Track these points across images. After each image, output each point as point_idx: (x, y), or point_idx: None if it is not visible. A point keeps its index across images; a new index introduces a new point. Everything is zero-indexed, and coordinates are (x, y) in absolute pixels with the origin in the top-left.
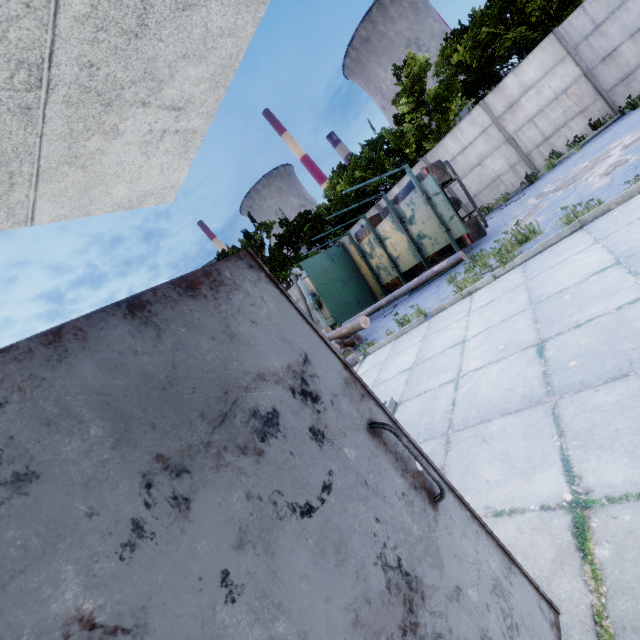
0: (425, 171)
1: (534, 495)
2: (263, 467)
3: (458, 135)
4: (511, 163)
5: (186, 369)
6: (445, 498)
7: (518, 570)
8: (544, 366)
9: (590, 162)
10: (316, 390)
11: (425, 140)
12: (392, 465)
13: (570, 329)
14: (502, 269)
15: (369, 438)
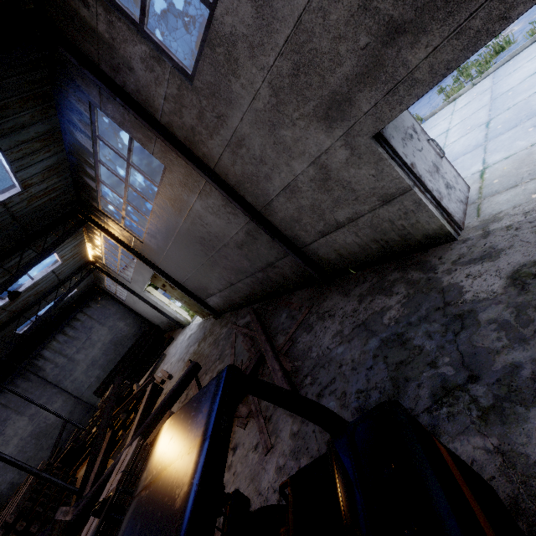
0: None
1: (470, 173)
2: (413, 143)
3: None
4: None
5: (399, 125)
6: (444, 159)
7: (460, 177)
8: (487, 131)
9: None
10: (416, 131)
11: None
12: (432, 149)
13: (504, 111)
14: (479, 78)
15: (427, 143)
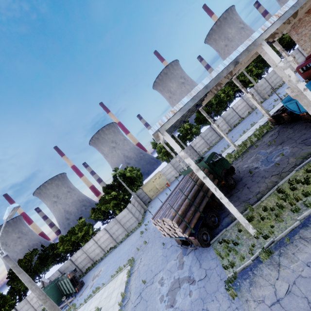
0: (68, 275)
1: None
2: None
3: (88, 244)
4: (101, 250)
5: None
6: None
7: None
8: None
9: (99, 271)
10: None
11: (82, 243)
12: None
13: None
14: None
15: None
